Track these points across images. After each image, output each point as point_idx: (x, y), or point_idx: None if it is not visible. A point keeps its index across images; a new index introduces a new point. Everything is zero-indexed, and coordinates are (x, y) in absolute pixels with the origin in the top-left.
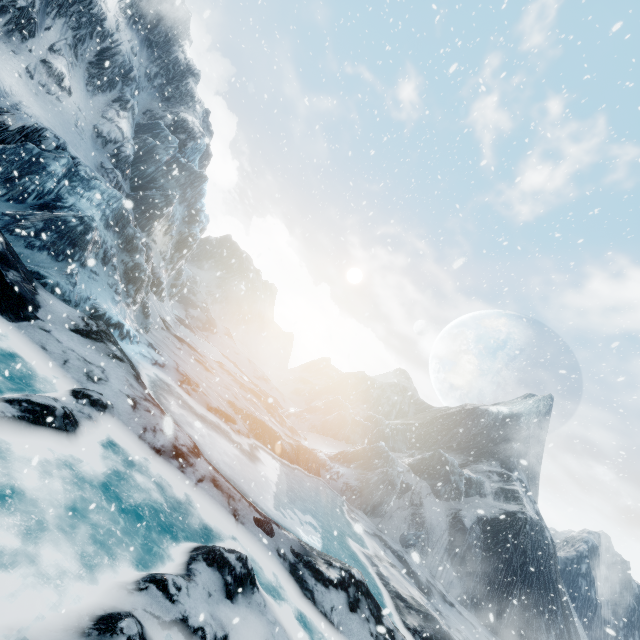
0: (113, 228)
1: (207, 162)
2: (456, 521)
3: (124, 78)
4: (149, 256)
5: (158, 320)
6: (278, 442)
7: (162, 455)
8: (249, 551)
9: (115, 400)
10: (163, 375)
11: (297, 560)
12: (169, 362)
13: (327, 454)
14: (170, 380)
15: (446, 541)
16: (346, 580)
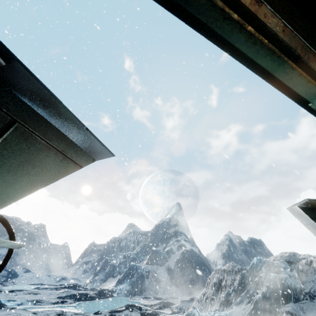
0: None
1: None
2: (169, 269)
3: None
4: None
5: None
6: (89, 296)
7: None
8: None
9: None
10: (25, 306)
11: (111, 313)
12: (22, 301)
13: (113, 286)
14: (29, 306)
15: (169, 279)
16: (127, 307)
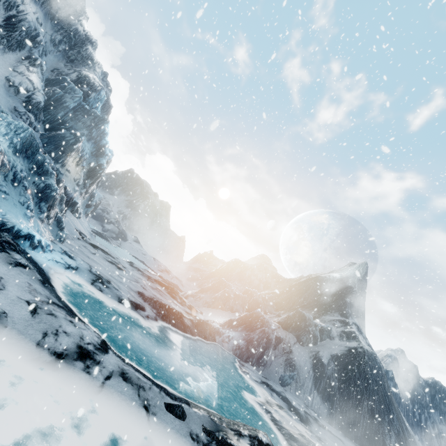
0: (22, 155)
1: (109, 112)
2: (317, 360)
3: (32, 41)
4: (60, 179)
5: (74, 232)
6: (181, 320)
7: (64, 359)
8: (162, 445)
9: (10, 308)
10: (76, 277)
11: (210, 439)
12: (82, 265)
13: (219, 323)
14: (83, 280)
15: (312, 377)
16: None
